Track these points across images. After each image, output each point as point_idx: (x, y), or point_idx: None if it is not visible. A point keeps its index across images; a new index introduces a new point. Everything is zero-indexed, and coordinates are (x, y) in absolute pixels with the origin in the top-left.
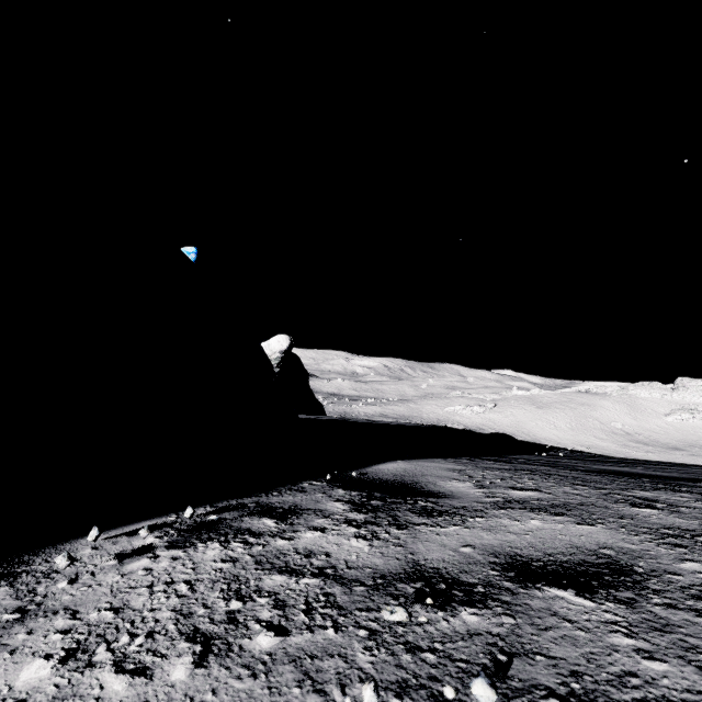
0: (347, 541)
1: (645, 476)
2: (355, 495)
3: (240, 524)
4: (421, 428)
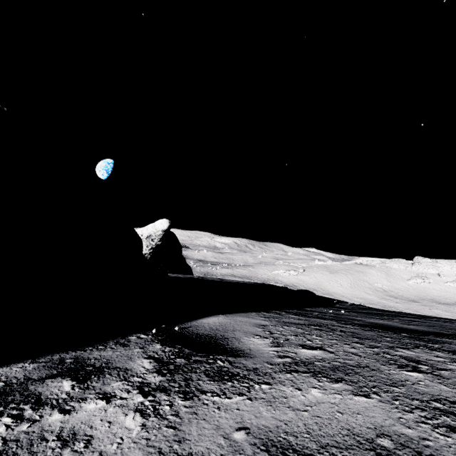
0: (123, 417)
1: (404, 331)
2: (167, 351)
3: (36, 388)
4: (253, 285)
